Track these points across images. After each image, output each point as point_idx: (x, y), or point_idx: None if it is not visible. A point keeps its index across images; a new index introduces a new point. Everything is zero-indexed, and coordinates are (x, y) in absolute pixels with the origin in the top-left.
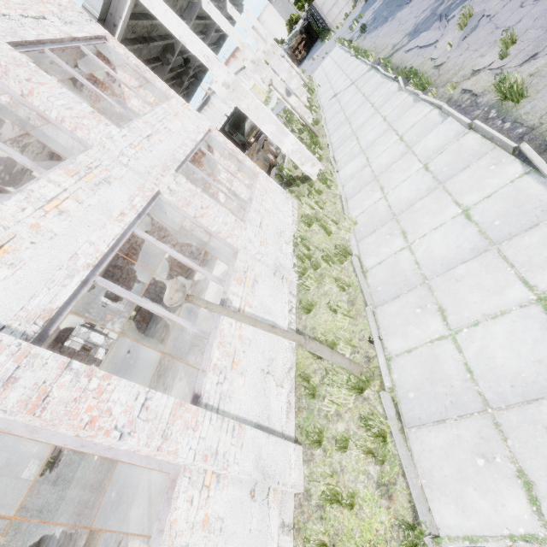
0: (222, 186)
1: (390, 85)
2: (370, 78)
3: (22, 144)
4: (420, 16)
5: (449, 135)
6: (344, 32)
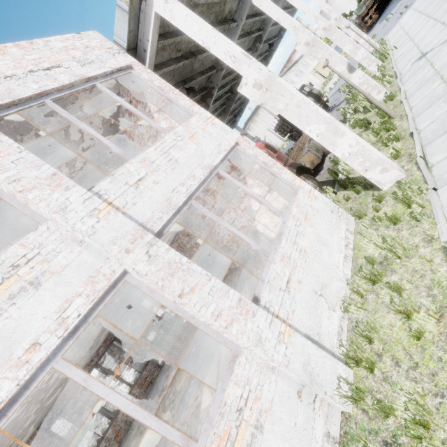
0: (255, 200)
1: None
2: None
3: (78, 177)
4: None
5: None
6: None
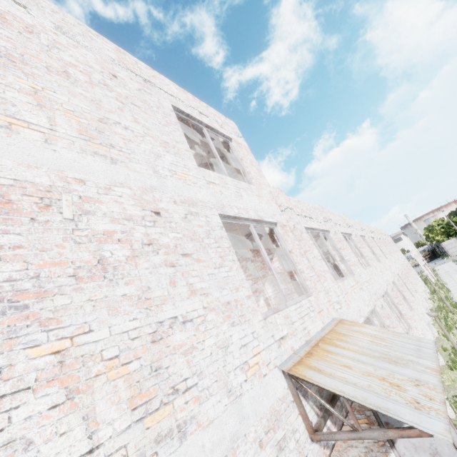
0: None
1: None
2: None
3: None
4: None
5: None
6: (456, 258)
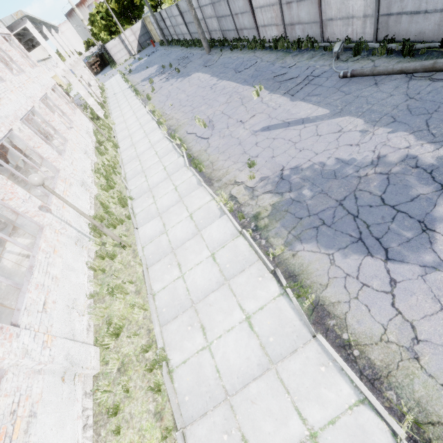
0: None
1: (132, 94)
2: (128, 90)
3: None
4: (146, 76)
5: (139, 105)
6: (123, 68)
